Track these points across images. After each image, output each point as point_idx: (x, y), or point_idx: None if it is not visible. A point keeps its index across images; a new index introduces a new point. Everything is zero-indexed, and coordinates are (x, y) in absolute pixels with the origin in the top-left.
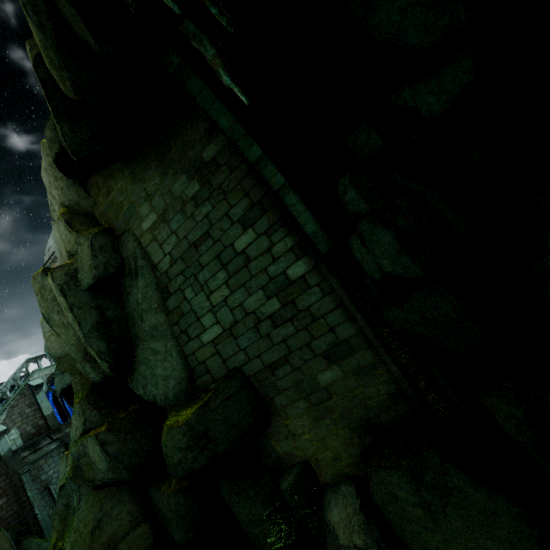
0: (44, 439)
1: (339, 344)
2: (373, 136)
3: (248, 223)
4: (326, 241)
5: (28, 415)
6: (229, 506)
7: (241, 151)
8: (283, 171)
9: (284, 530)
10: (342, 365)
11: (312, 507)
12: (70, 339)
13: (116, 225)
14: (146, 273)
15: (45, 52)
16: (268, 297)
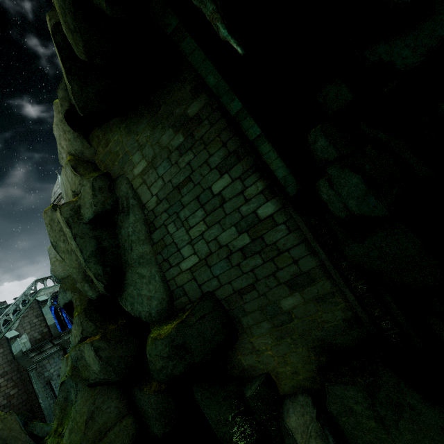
0: (47, 344)
1: (301, 274)
2: (343, 91)
3: (225, 169)
4: (294, 184)
5: (36, 324)
6: (199, 407)
7: (223, 105)
8: (259, 123)
9: (247, 431)
10: (303, 293)
11: (272, 413)
12: (72, 263)
13: (112, 171)
14: (136, 211)
15: (63, 18)
16: (240, 233)
